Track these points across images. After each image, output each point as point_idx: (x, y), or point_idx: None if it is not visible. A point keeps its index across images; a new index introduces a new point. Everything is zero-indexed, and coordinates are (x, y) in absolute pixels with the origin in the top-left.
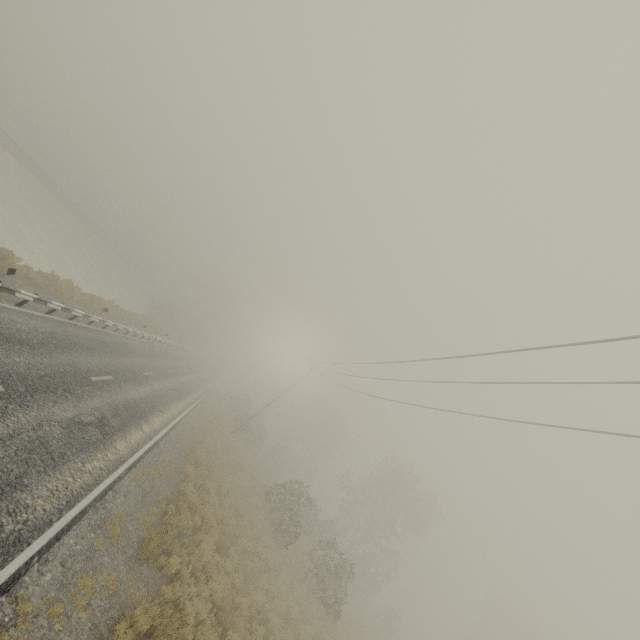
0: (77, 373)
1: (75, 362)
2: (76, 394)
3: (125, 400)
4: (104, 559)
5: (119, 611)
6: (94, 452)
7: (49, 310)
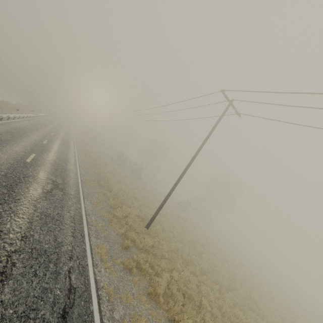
0: (48, 134)
1: (44, 131)
2: (54, 139)
3: (61, 139)
4: (86, 165)
5: (94, 170)
6: (69, 150)
7: (22, 117)
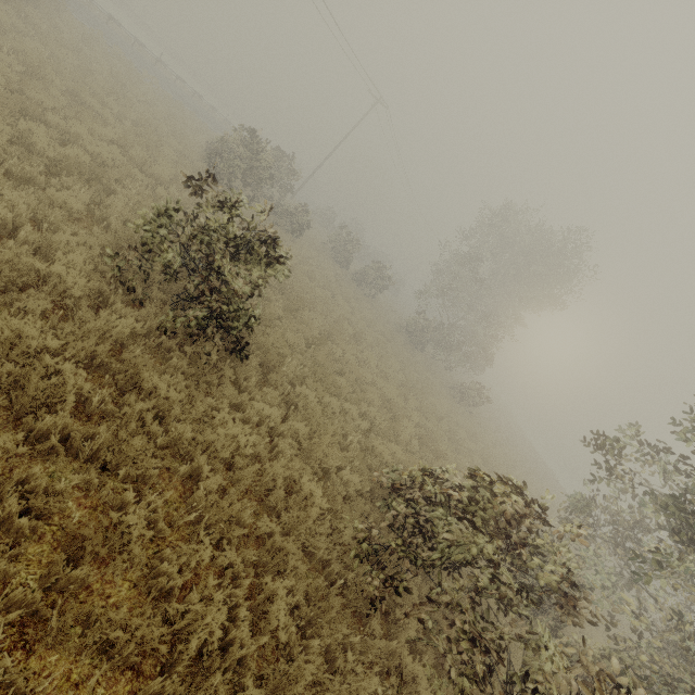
0: None
1: None
2: None
3: None
4: None
5: None
6: None
7: None
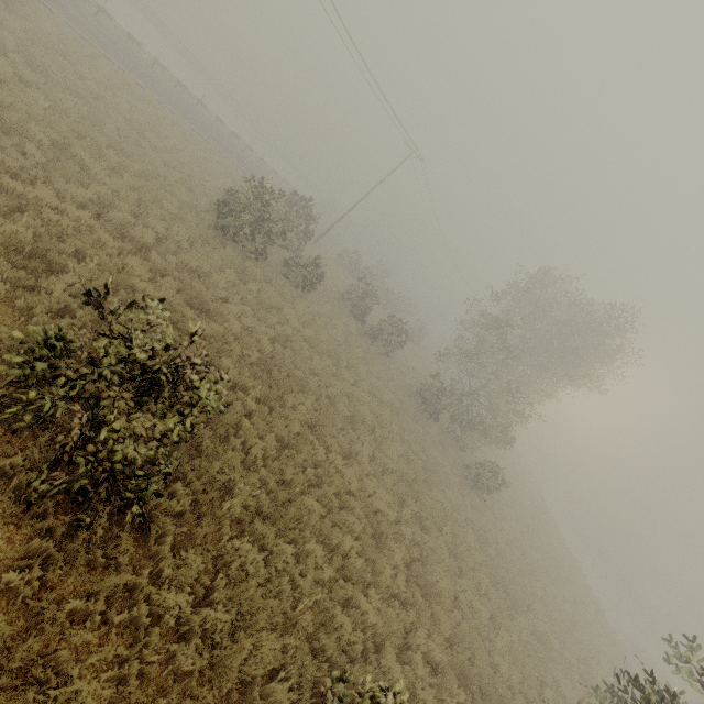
0: None
1: None
2: None
3: None
4: None
5: None
6: None
7: None
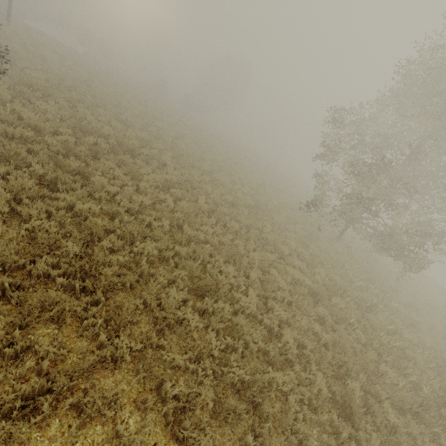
0: None
1: None
2: None
3: None
4: None
5: None
6: None
7: None
